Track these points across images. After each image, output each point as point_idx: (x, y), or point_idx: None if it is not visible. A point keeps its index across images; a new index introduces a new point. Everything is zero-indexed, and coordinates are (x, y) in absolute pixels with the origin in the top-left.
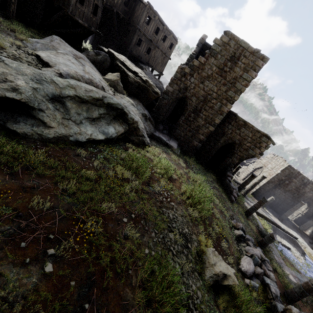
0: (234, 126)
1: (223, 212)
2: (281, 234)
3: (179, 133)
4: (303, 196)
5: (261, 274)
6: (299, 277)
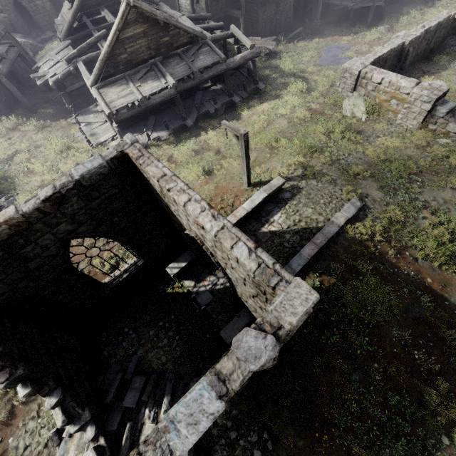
0: None
1: None
2: None
3: (44, 25)
4: None
5: None
6: None
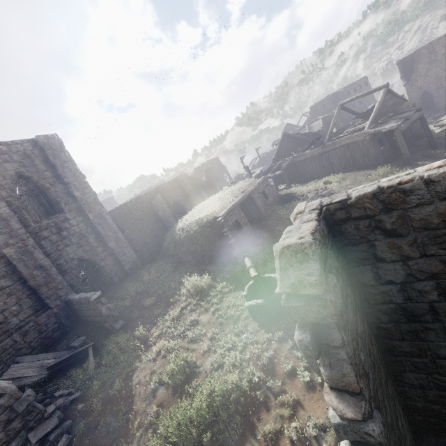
0: None
1: None
2: None
3: (442, 106)
4: None
5: None
6: None
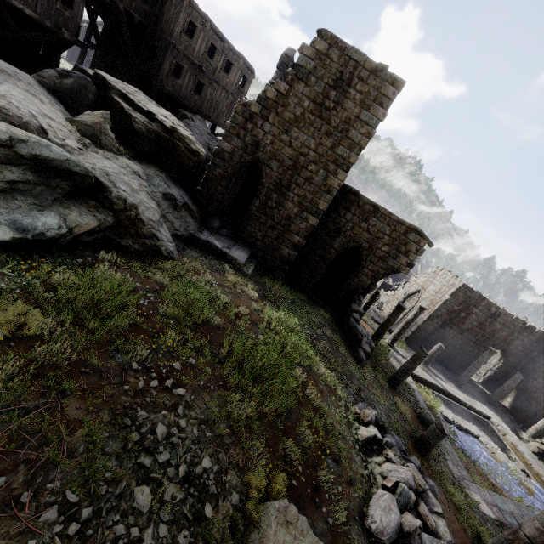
0: (357, 216)
1: (335, 390)
2: (461, 412)
3: (252, 234)
4: (493, 337)
5: (417, 532)
6: (499, 503)
